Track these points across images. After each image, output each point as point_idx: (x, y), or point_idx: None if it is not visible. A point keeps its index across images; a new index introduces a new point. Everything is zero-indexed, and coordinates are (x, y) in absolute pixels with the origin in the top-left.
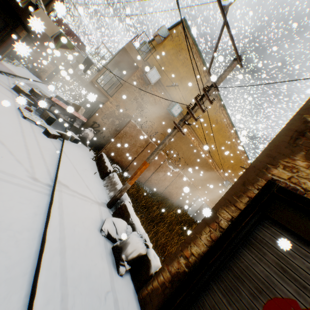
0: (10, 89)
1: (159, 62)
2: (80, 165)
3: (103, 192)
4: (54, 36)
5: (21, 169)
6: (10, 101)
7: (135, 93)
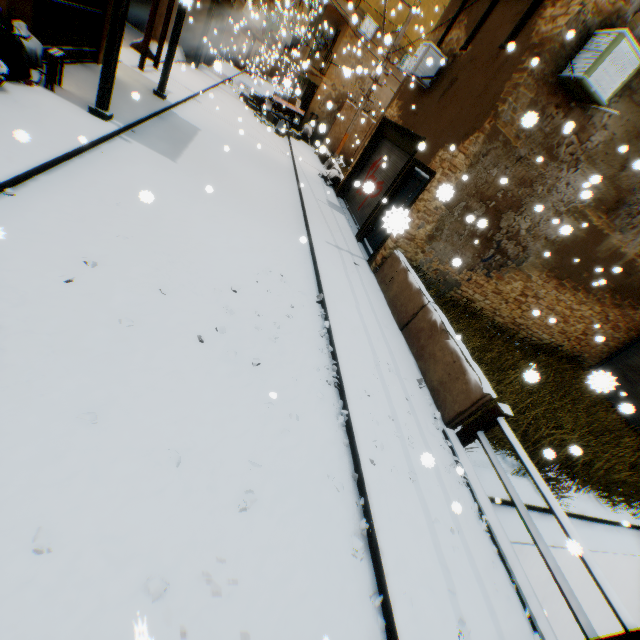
0: (239, 100)
1: (376, 3)
2: (304, 153)
3: (323, 169)
4: (262, 27)
5: (276, 148)
6: (247, 111)
7: (351, 62)
